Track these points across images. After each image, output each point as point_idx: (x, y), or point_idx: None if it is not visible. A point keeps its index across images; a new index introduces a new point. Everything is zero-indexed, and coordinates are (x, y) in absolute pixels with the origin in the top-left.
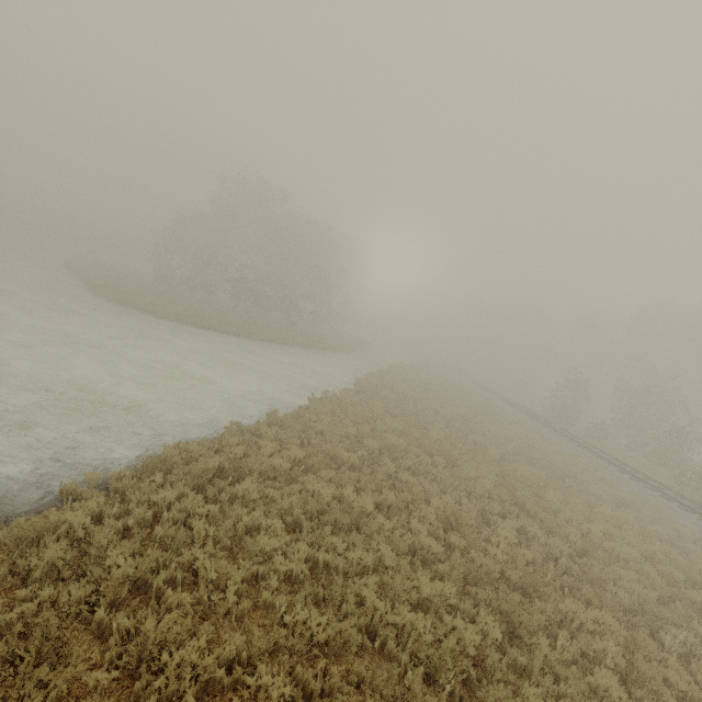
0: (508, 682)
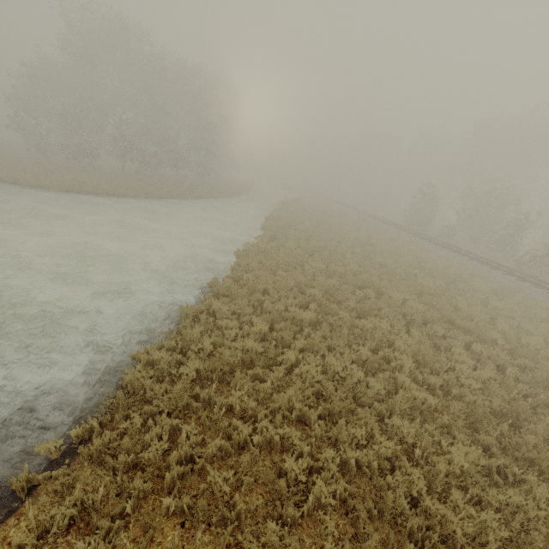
0: None
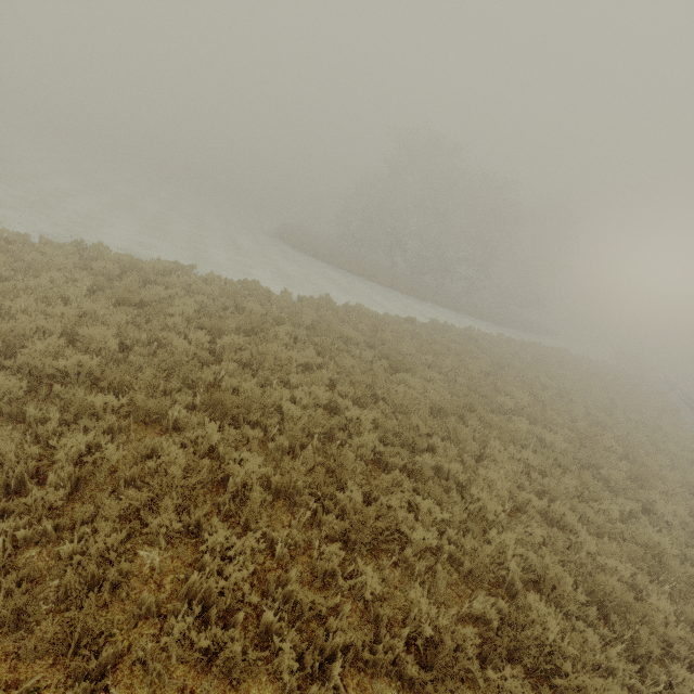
0: (39, 397)
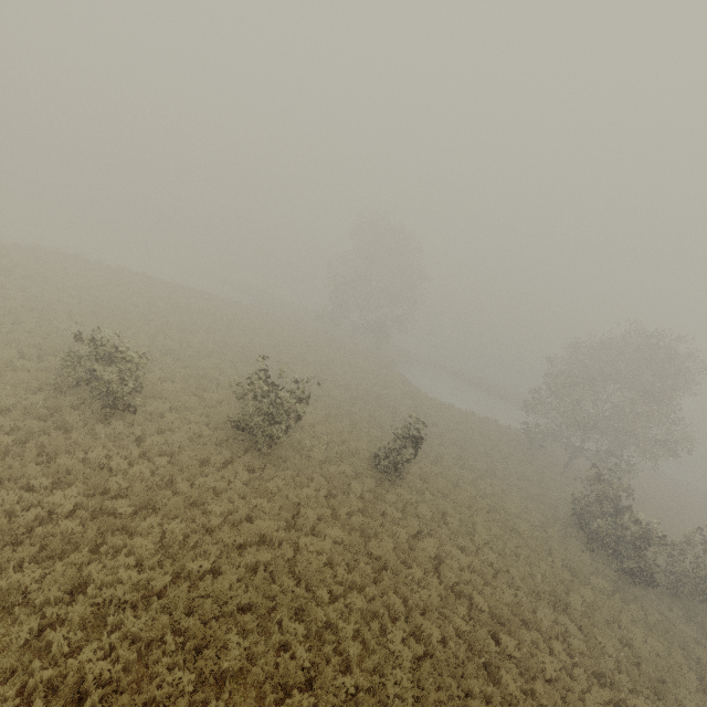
0: None
